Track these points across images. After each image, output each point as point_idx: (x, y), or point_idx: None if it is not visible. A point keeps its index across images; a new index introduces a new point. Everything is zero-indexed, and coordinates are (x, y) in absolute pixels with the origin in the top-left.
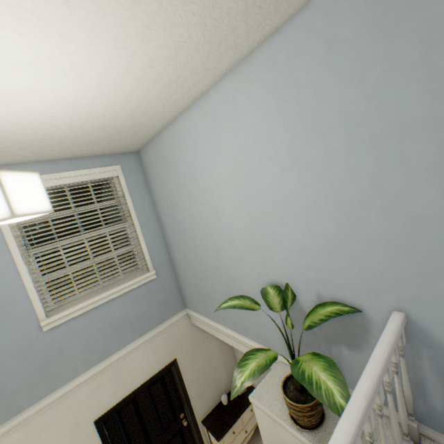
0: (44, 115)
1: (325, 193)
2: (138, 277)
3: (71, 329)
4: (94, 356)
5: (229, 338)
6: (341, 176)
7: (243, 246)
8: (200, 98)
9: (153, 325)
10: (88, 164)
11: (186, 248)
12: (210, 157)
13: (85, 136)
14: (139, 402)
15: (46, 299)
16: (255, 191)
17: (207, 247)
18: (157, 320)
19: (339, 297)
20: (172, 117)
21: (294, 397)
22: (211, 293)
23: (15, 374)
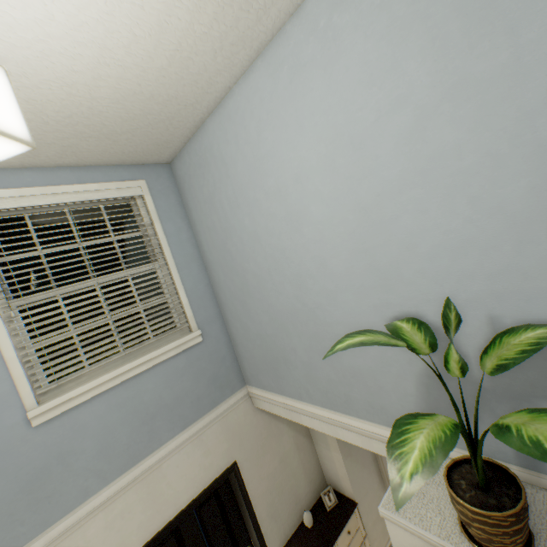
0: (26, 46)
1: (510, 131)
2: (176, 340)
3: (76, 422)
4: (114, 463)
5: (318, 421)
6: (546, 90)
7: (343, 267)
8: (268, 45)
9: (201, 412)
10: (99, 177)
11: (246, 291)
12: (286, 135)
13: (95, 115)
14: (183, 533)
15: (37, 376)
16: (367, 169)
17: (280, 282)
18: (205, 403)
19: (538, 315)
20: (223, 88)
21: (475, 500)
22: (287, 355)
23: None
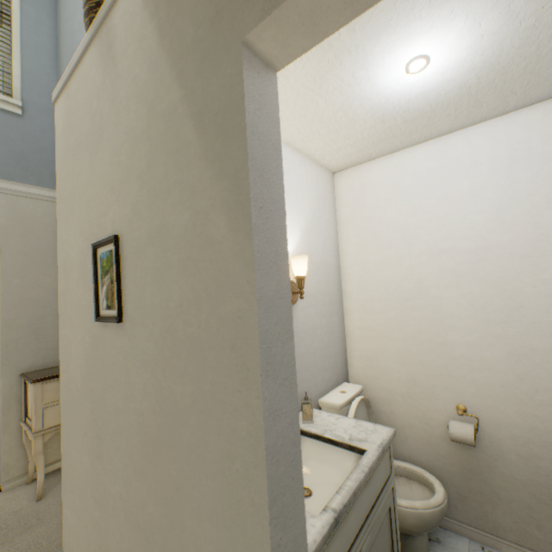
0: None
1: None
2: None
3: None
4: None
5: None
6: None
7: None
8: None
9: None
10: None
11: None
12: None
13: None
14: None
15: None
16: None
17: None
18: None
19: None
20: None
21: None
22: None
23: None
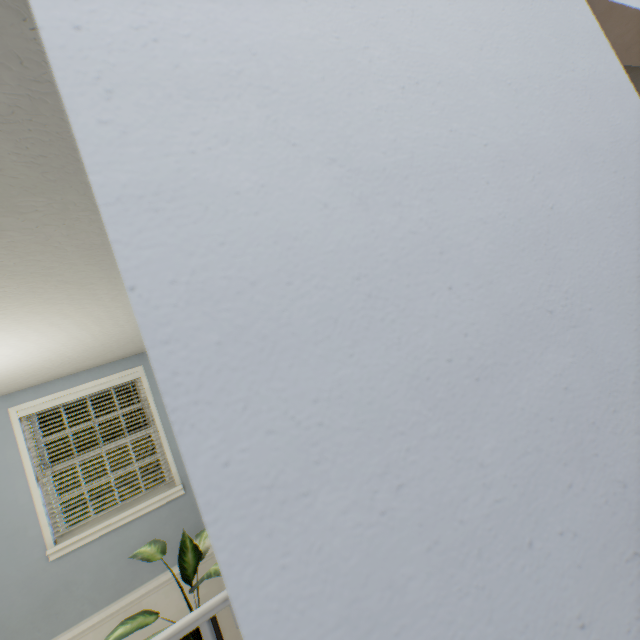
0: (13, 363)
1: None
2: (161, 493)
3: (80, 559)
4: (104, 594)
5: None
6: None
7: None
8: None
9: None
10: (108, 371)
11: None
12: None
13: (77, 358)
14: None
15: (58, 523)
16: None
17: None
18: None
19: None
20: None
21: None
22: None
23: (19, 609)
